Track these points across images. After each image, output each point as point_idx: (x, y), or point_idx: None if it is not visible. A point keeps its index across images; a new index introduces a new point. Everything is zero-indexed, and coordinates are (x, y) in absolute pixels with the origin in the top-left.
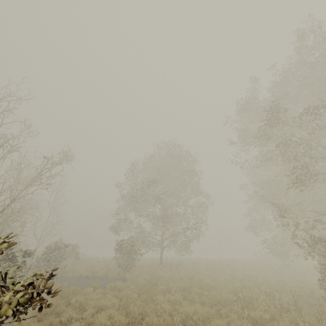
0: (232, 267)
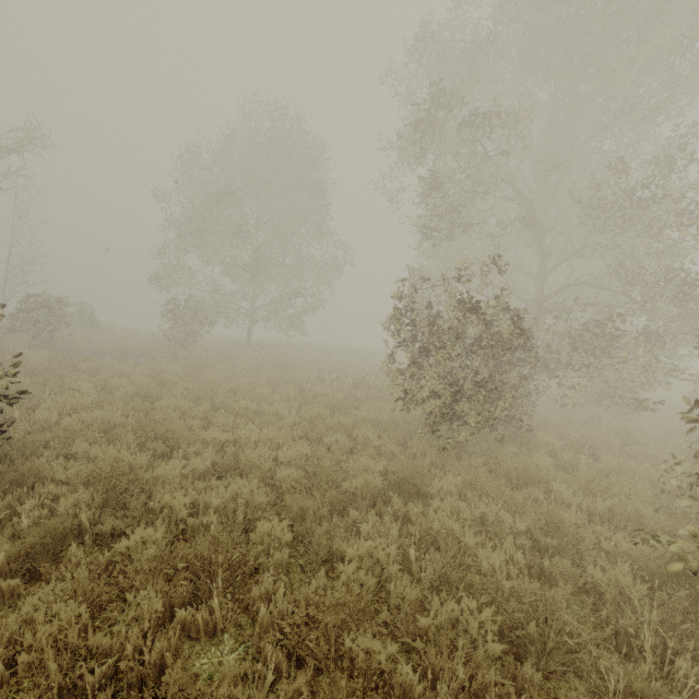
0: (362, 357)
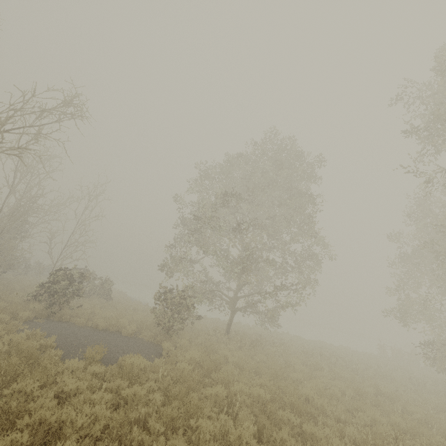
0: (346, 365)
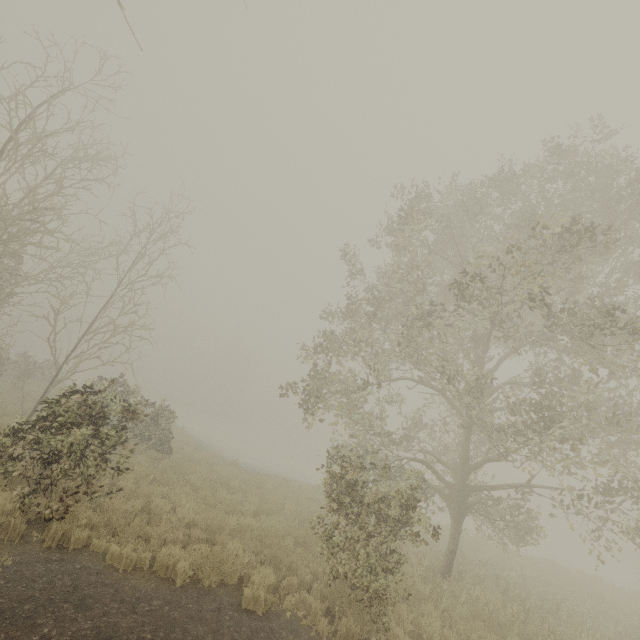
0: None
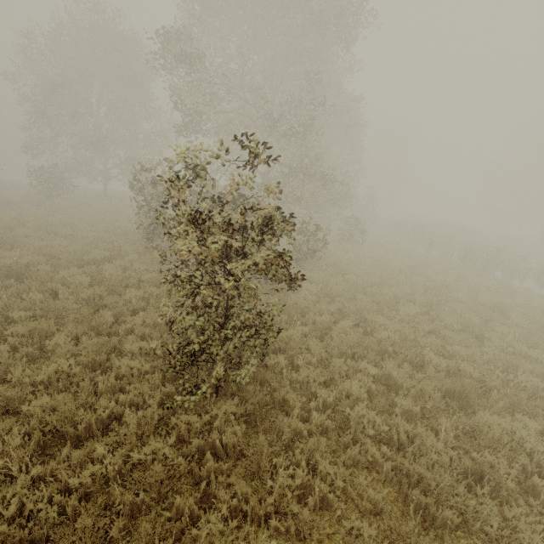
0: None
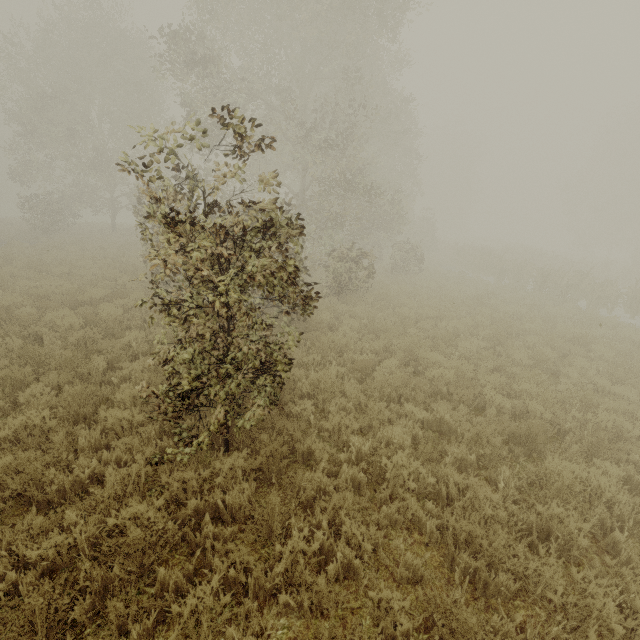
0: None
